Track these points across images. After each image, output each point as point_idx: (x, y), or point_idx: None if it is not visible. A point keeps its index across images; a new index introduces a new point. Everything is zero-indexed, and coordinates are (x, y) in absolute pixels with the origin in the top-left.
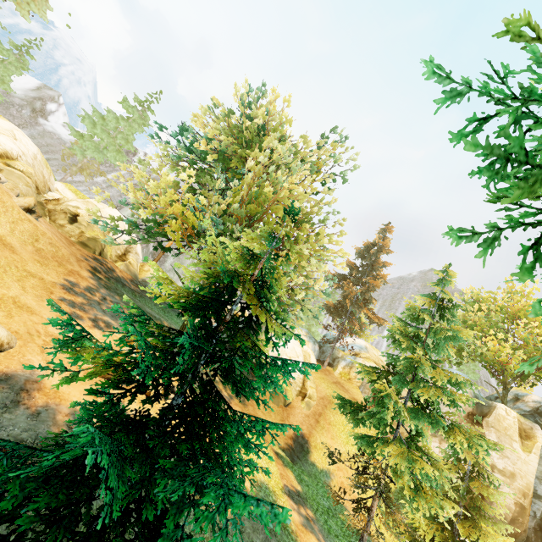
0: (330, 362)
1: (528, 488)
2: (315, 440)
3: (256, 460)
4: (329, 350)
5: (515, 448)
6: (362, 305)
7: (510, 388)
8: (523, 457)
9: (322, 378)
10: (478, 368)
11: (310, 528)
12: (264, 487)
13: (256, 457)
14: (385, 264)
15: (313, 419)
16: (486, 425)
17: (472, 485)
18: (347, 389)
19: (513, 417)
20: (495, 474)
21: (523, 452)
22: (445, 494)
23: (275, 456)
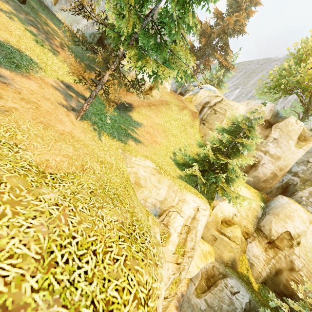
0: (183, 93)
1: (285, 166)
2: (140, 110)
3: (46, 61)
4: (185, 86)
5: (290, 144)
6: (217, 51)
7: (311, 114)
8: (293, 150)
9: (169, 95)
10: (296, 117)
11: (64, 94)
12: (28, 58)
13: (49, 62)
14: (249, 13)
15: (146, 104)
16: (275, 127)
17: (235, 140)
18: (185, 103)
19: (300, 126)
20: (266, 156)
21: (295, 147)
22: (216, 147)
23: (85, 86)
